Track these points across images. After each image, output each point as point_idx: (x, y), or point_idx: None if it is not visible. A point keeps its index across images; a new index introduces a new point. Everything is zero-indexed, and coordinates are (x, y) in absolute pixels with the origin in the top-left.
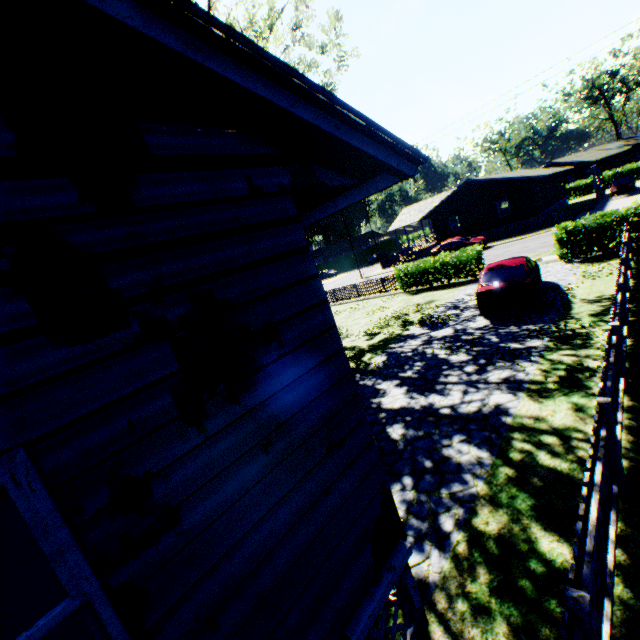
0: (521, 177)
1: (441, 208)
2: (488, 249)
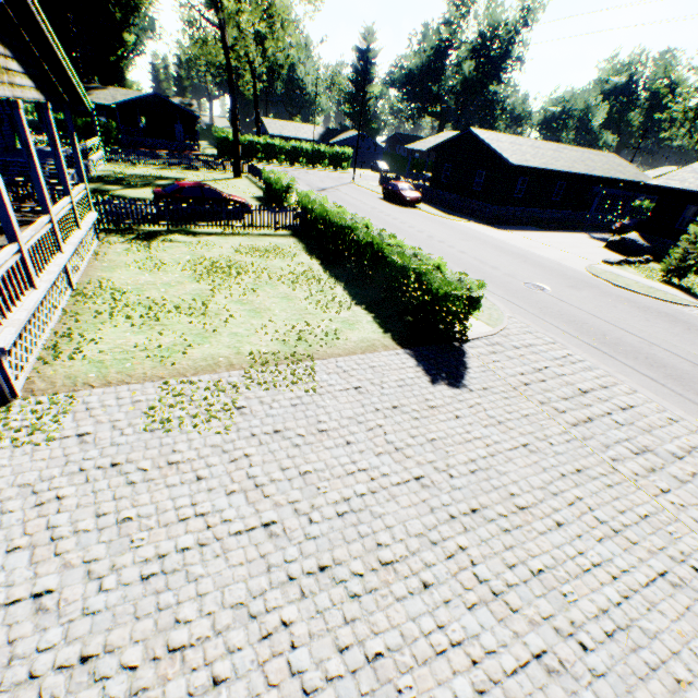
0: (500, 154)
1: (446, 148)
2: (406, 208)
